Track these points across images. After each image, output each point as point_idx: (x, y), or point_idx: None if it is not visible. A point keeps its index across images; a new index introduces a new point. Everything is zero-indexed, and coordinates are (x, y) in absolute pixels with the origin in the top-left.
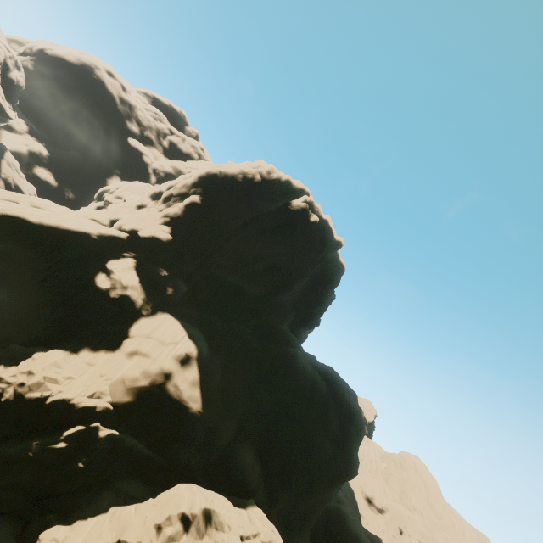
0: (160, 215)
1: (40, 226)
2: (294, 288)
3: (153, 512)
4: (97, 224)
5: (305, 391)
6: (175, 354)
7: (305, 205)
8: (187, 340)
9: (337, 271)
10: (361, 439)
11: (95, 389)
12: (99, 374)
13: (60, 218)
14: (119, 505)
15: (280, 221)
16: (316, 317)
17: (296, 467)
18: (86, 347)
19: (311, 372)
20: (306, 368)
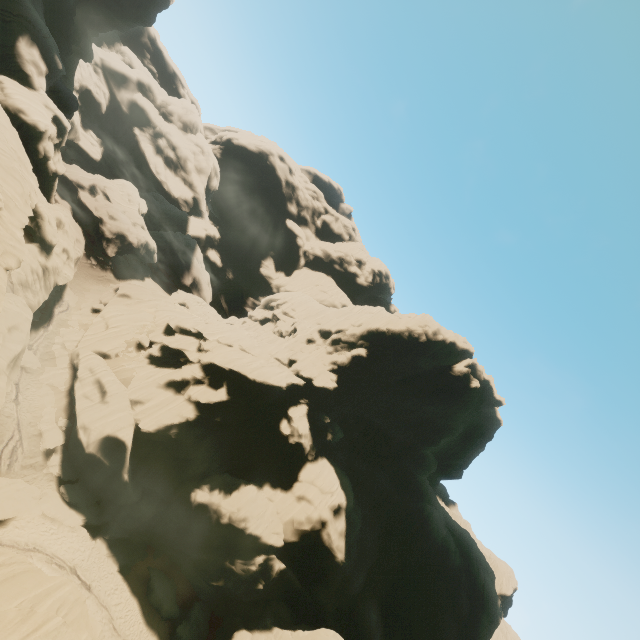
0: (329, 360)
1: (254, 382)
2: (441, 441)
3: None
4: (280, 365)
5: (436, 557)
6: (330, 504)
7: (467, 371)
8: (340, 490)
9: (491, 425)
10: (492, 632)
11: (275, 525)
12: (276, 511)
13: (266, 374)
14: (278, 626)
15: (439, 385)
16: (459, 470)
17: (418, 639)
18: (268, 482)
19: (445, 535)
20: (441, 531)
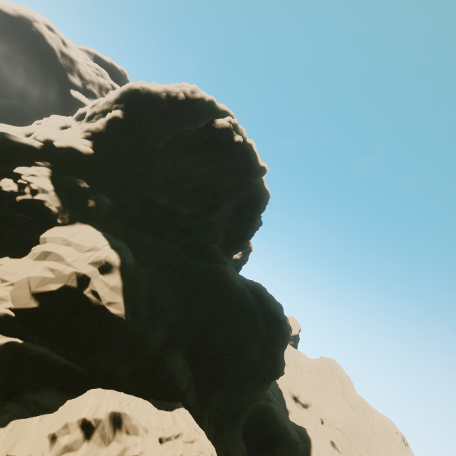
0: (82, 130)
1: None
2: (223, 209)
3: (52, 420)
4: None
5: (234, 303)
6: (93, 261)
7: (228, 125)
8: (109, 249)
9: (262, 197)
10: (286, 344)
11: None
12: None
13: None
14: (24, 417)
15: (205, 139)
16: (245, 240)
17: (226, 370)
18: None
19: (241, 286)
20: (236, 283)
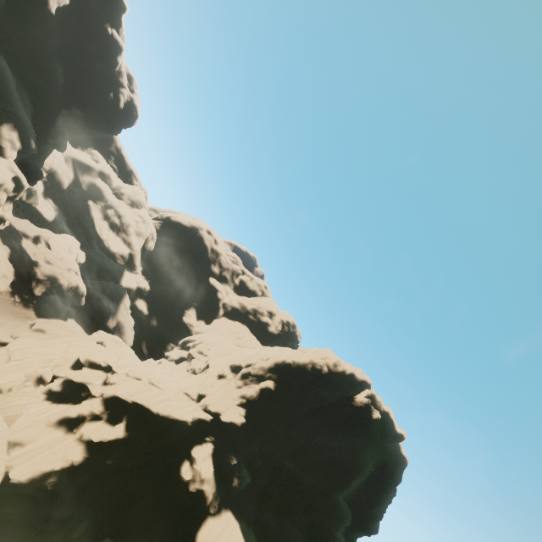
0: (238, 394)
1: (157, 415)
2: (352, 484)
3: None
4: (189, 399)
5: None
6: None
7: (367, 401)
8: None
9: (398, 463)
10: None
11: None
12: None
13: (171, 407)
14: None
15: (343, 416)
16: (374, 521)
17: None
18: None
19: None
20: None
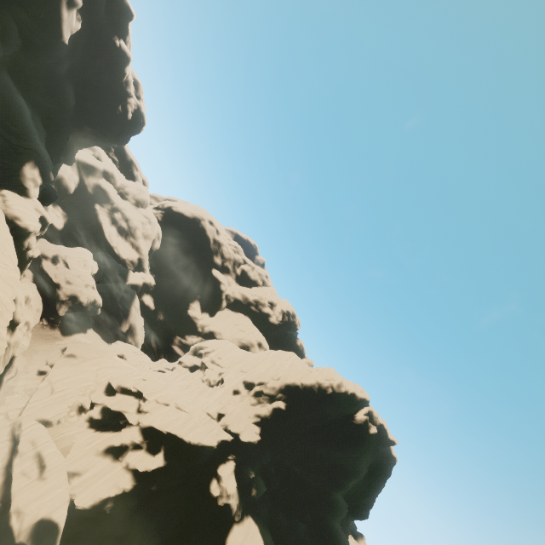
0: (253, 412)
1: (189, 444)
2: (349, 484)
3: None
4: (210, 420)
5: None
6: None
7: (366, 418)
8: None
9: (389, 462)
10: None
11: None
12: None
13: (200, 435)
14: None
15: (345, 433)
16: (366, 509)
17: None
18: None
19: None
20: None
